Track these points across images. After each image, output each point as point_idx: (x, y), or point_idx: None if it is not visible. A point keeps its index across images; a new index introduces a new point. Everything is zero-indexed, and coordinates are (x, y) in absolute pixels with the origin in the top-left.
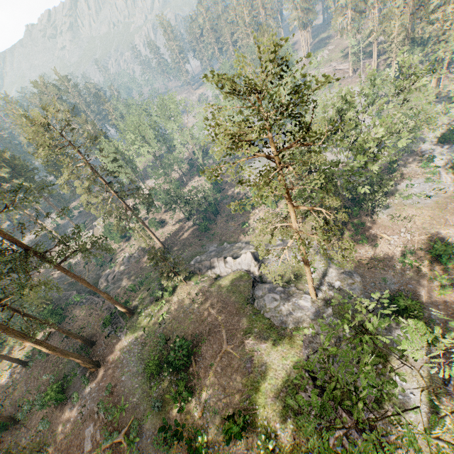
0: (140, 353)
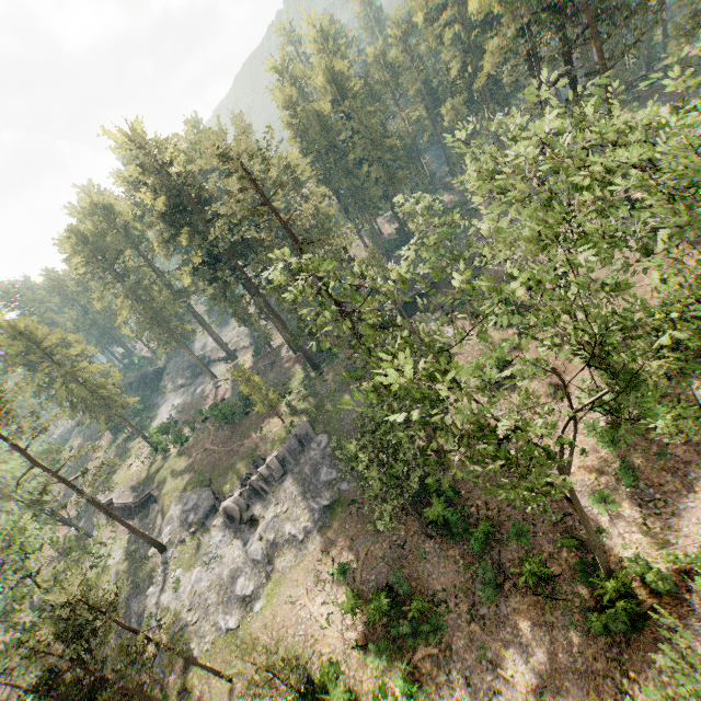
0: (276, 384)
